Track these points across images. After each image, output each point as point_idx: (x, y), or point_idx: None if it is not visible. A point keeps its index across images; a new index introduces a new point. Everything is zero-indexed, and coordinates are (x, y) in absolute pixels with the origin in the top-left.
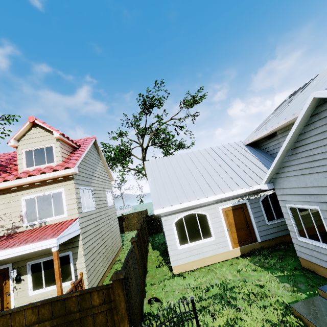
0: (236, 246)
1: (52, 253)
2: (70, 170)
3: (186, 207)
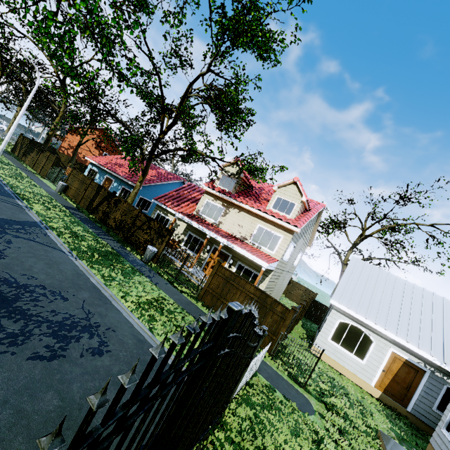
0: (379, 388)
1: (261, 270)
2: (296, 229)
3: (359, 320)
